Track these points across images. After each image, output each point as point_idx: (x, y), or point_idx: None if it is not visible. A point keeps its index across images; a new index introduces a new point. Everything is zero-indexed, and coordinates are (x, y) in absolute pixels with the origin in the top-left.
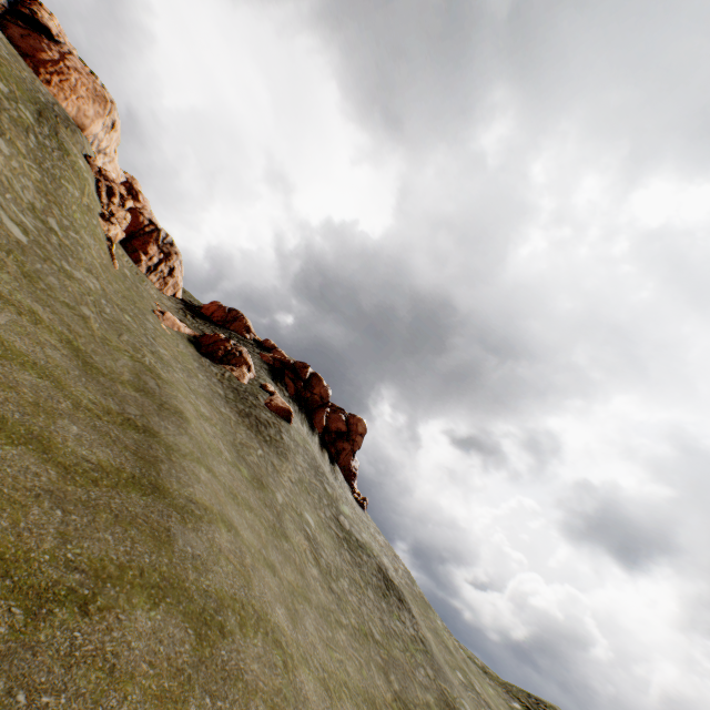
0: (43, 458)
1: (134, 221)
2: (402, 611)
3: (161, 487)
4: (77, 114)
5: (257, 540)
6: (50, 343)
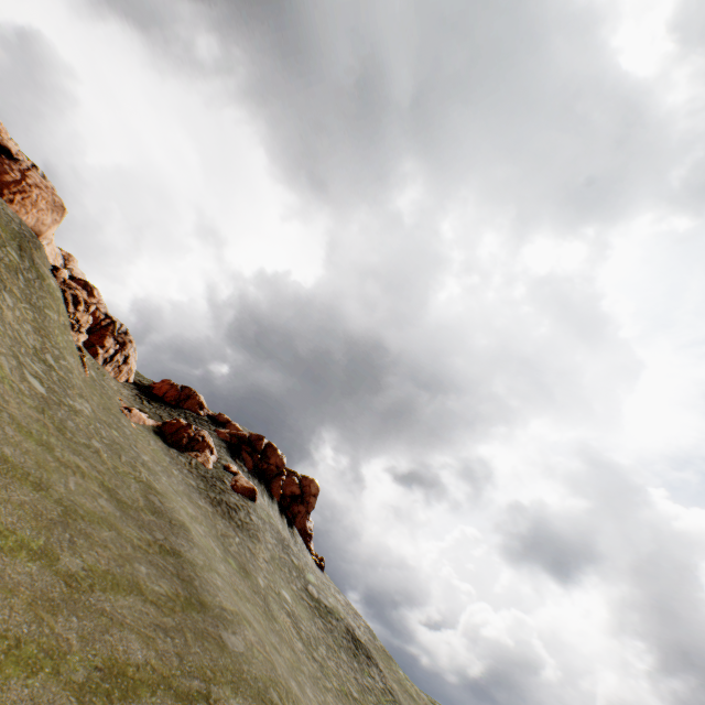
0: (143, 600)
1: (91, 317)
2: (371, 667)
3: (203, 601)
4: (35, 224)
5: (262, 628)
6: (96, 492)
